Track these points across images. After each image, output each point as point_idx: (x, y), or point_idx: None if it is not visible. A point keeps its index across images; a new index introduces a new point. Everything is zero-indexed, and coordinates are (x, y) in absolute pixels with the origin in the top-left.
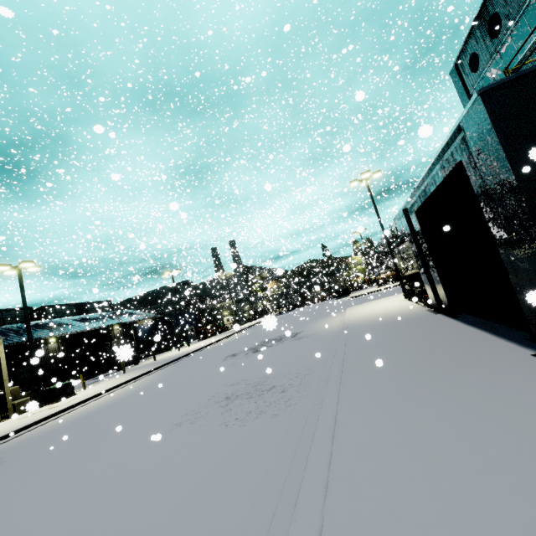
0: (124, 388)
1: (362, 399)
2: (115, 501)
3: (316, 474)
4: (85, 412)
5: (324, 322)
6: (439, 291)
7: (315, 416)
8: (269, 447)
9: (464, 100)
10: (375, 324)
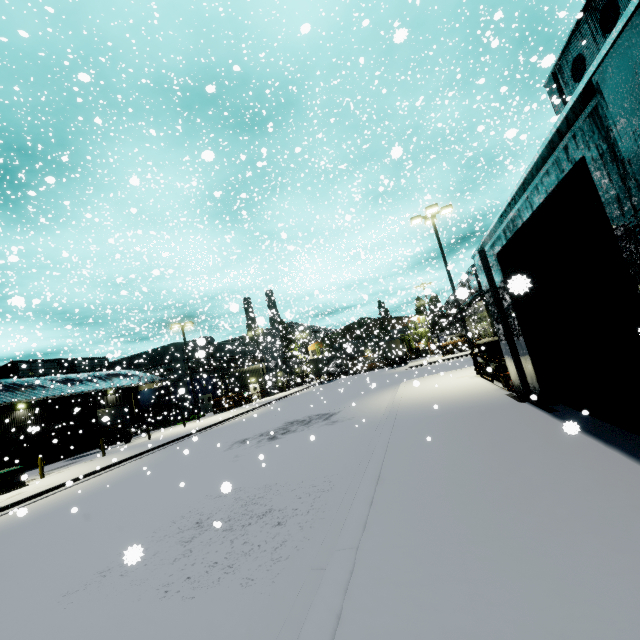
0: (89, 480)
1: (393, 582)
2: None
3: None
4: (14, 520)
5: (370, 401)
6: (526, 369)
7: (307, 603)
8: None
9: None
10: (434, 411)
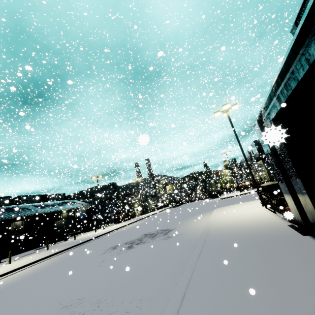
0: (26, 269)
1: None
2: None
3: None
4: None
5: (194, 221)
6: (306, 208)
7: None
8: None
9: None
10: (233, 237)
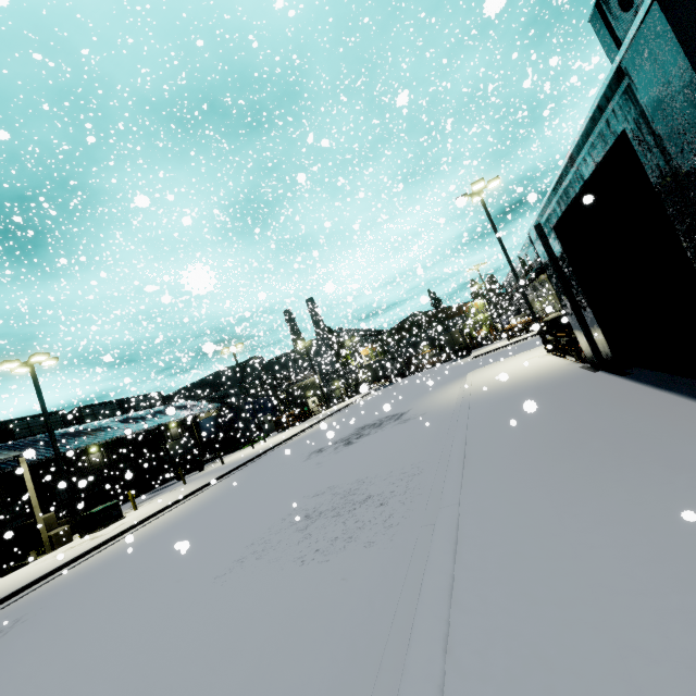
0: (182, 505)
1: (494, 518)
2: (142, 693)
3: (424, 663)
4: (131, 543)
5: (438, 396)
6: (597, 338)
7: (425, 546)
8: (359, 600)
9: (613, 56)
10: (508, 394)
